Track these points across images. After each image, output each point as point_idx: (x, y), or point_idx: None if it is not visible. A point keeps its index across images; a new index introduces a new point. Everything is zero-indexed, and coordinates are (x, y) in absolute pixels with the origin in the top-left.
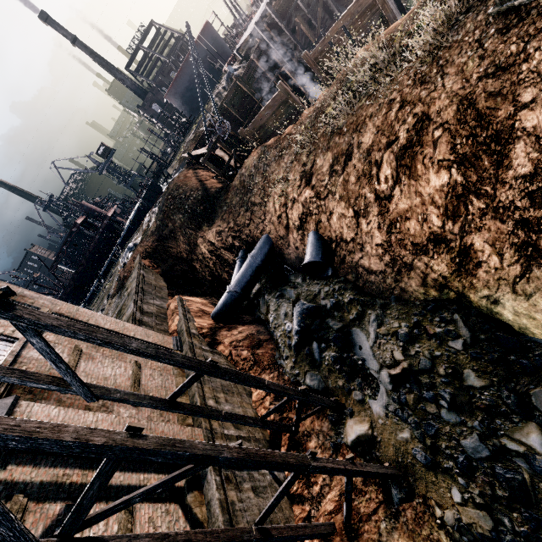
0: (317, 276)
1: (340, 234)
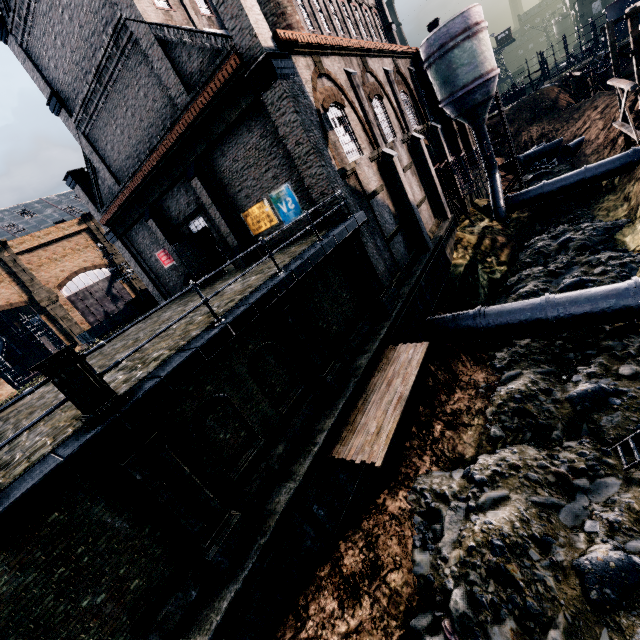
0: (564, 158)
1: (590, 138)
